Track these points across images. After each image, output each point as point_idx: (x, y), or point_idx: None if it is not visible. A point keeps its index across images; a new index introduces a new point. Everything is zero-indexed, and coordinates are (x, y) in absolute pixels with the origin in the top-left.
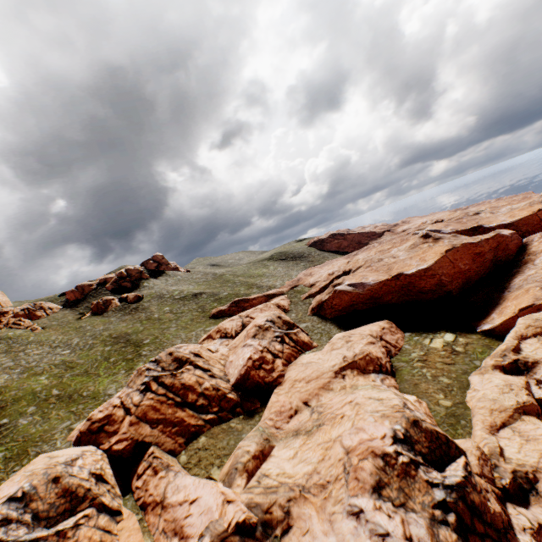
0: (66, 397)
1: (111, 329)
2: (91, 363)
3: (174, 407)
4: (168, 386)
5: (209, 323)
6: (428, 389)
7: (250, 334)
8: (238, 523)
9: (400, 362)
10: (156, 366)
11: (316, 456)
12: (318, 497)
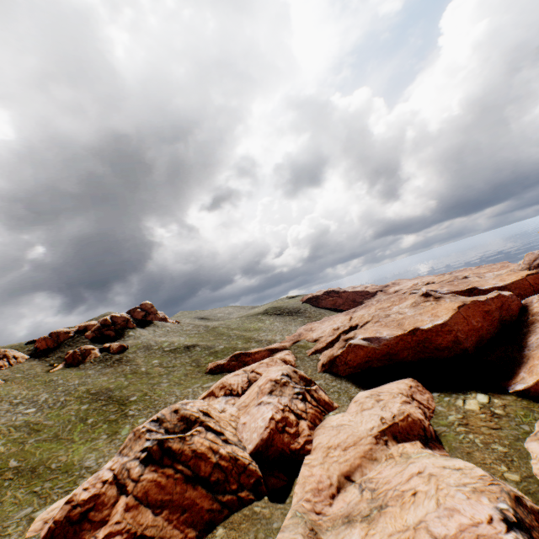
0: (28, 471)
1: (89, 383)
2: (62, 425)
3: (182, 483)
4: (176, 453)
5: (206, 379)
6: (485, 459)
7: (265, 390)
8: None
9: (440, 426)
10: (158, 426)
11: None
12: None
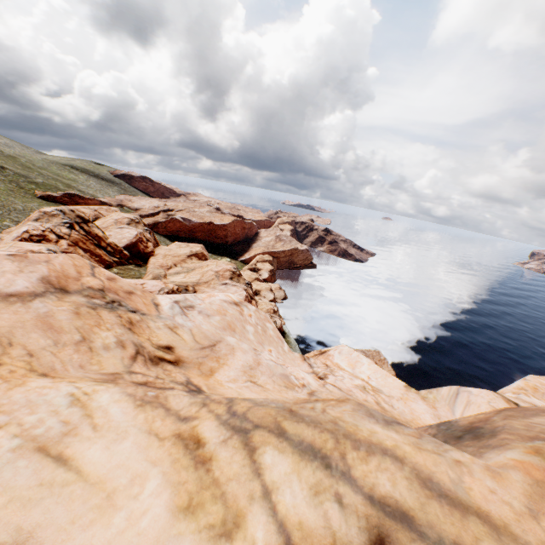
0: None
1: None
2: None
3: (94, 246)
4: (88, 232)
5: (41, 203)
6: None
7: (124, 222)
8: (176, 288)
9: None
10: (63, 215)
11: (199, 276)
12: (205, 285)
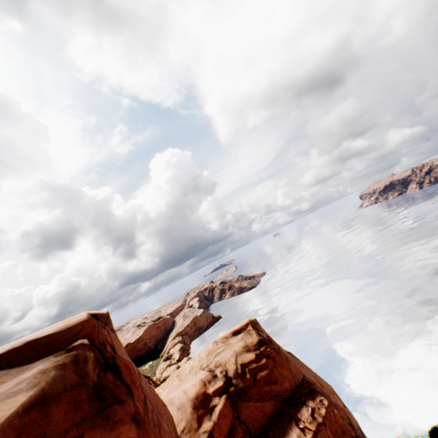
0: None
1: None
2: None
3: None
4: None
5: None
6: None
7: None
8: None
9: None
10: None
11: None
12: None
